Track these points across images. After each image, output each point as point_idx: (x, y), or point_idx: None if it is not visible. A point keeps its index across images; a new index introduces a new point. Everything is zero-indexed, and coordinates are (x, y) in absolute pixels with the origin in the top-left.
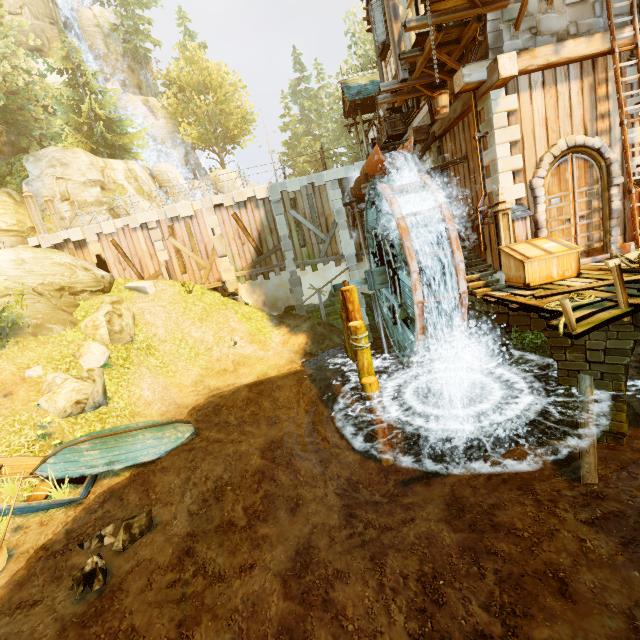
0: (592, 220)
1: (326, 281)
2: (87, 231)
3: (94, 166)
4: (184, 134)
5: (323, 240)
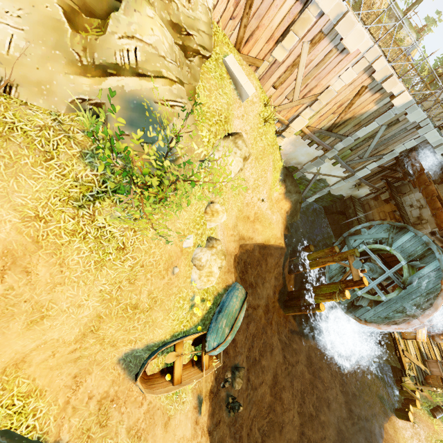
0: None
1: (328, 173)
2: None
3: None
4: None
5: (363, 157)
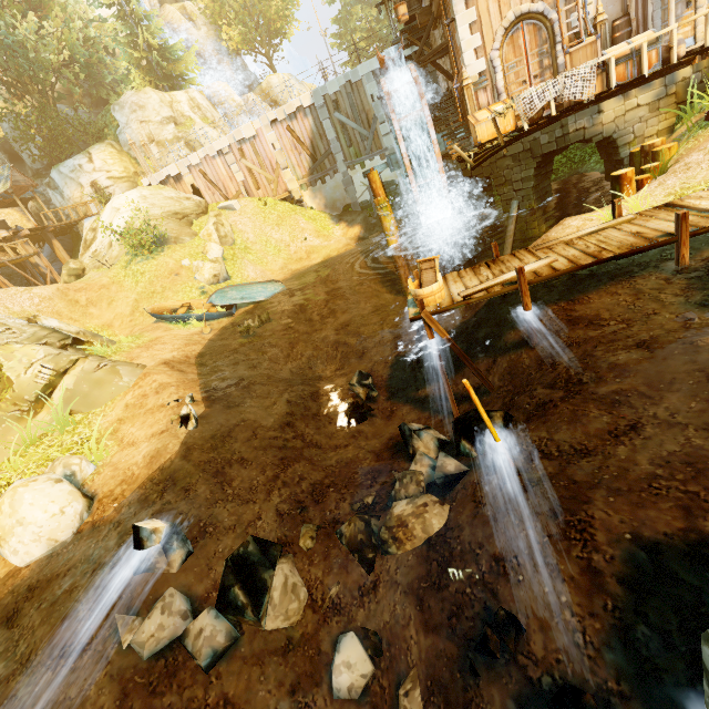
0: (545, 77)
1: None
2: (180, 166)
3: (164, 103)
4: (227, 40)
5: (366, 137)
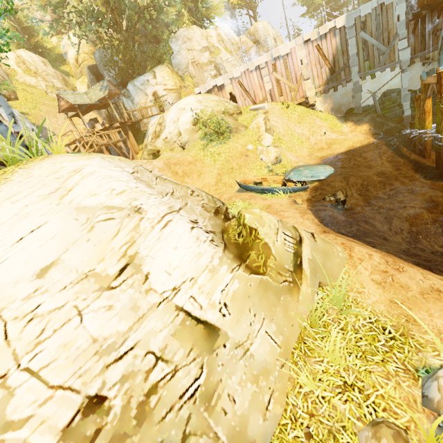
0: None
1: (380, 85)
2: (224, 78)
3: (203, 37)
4: None
5: (383, 52)
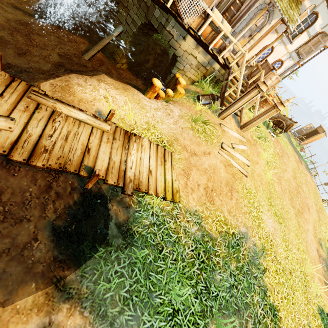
0: None
1: None
2: None
3: None
4: None
5: None
